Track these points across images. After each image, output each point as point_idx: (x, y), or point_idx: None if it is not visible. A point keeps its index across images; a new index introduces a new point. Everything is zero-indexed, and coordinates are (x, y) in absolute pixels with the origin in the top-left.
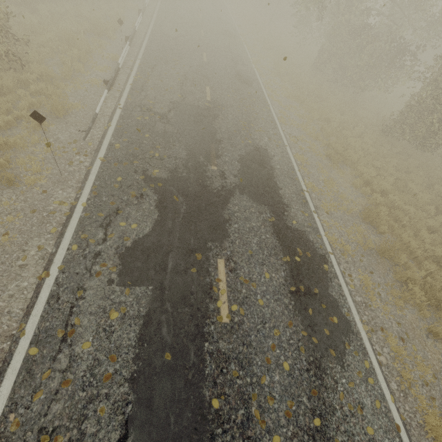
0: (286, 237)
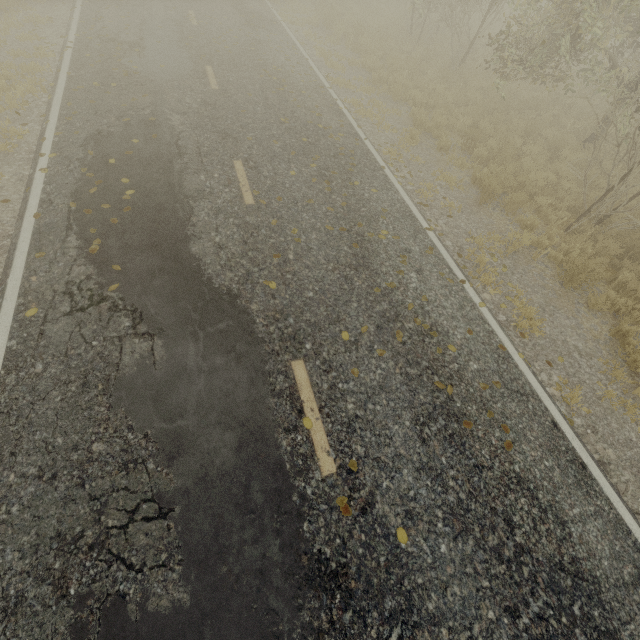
0: (244, 11)
